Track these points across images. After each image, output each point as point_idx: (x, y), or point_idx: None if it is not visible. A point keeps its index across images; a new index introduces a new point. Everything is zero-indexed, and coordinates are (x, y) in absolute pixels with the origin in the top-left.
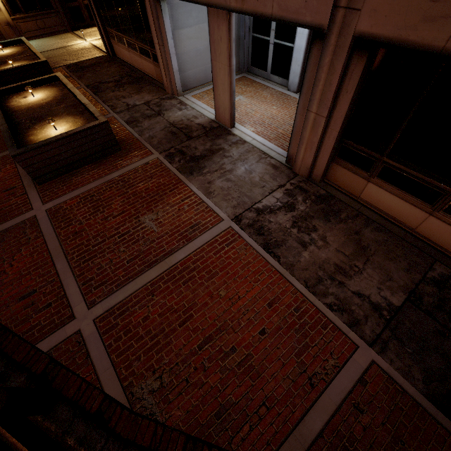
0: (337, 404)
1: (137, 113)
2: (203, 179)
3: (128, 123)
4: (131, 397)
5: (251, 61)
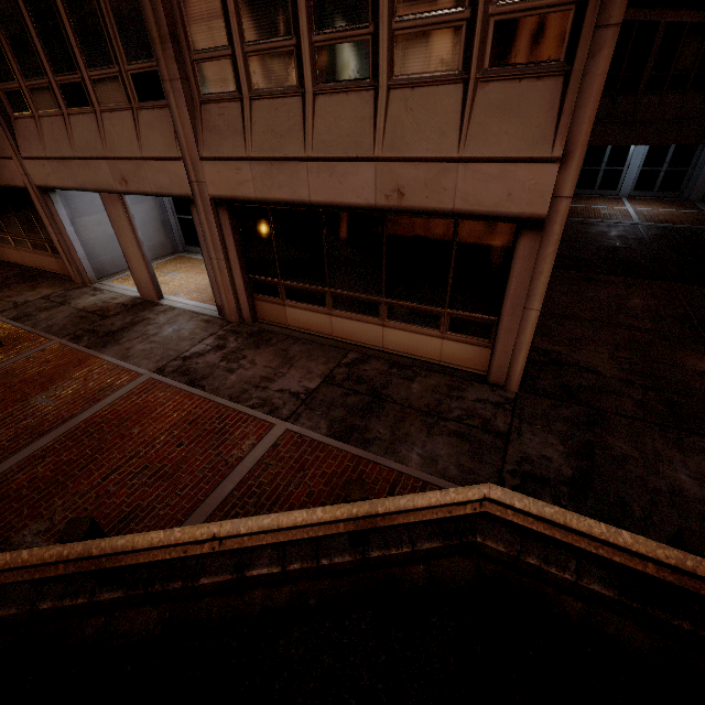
0: (250, 467)
1: (29, 309)
2: (120, 348)
3: (15, 320)
4: (8, 548)
5: (185, 241)
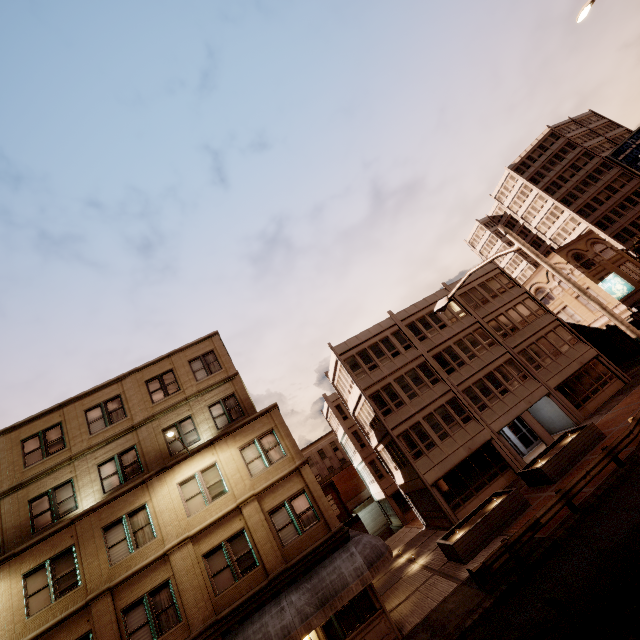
0: None
1: None
2: None
3: None
4: None
5: None
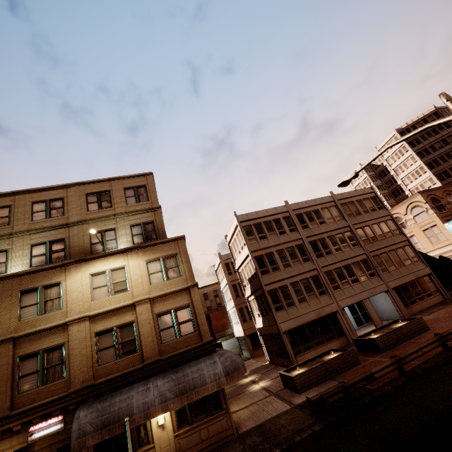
0: None
1: None
2: None
3: None
4: None
5: None
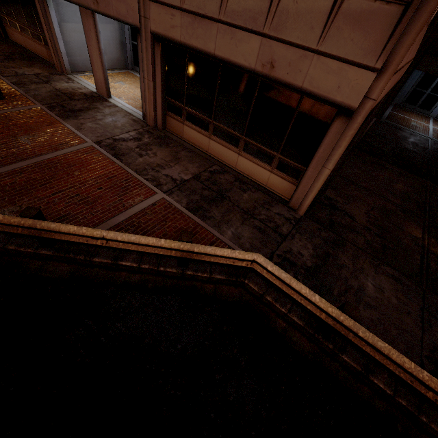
0: (136, 212)
1: (25, 79)
2: (77, 122)
3: (15, 84)
4: None
5: (134, 62)
